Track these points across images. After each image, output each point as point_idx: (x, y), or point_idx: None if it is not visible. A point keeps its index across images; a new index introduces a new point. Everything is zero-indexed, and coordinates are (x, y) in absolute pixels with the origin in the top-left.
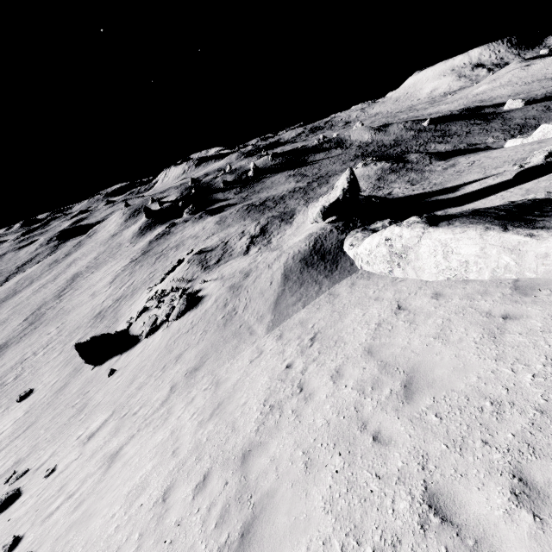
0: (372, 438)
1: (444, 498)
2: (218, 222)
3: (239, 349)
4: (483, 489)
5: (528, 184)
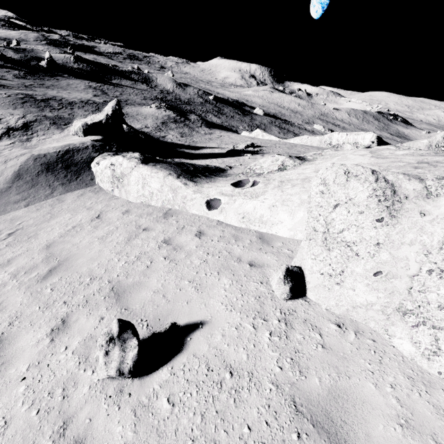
0: None
1: (6, 341)
2: None
3: None
4: (37, 331)
5: (227, 158)
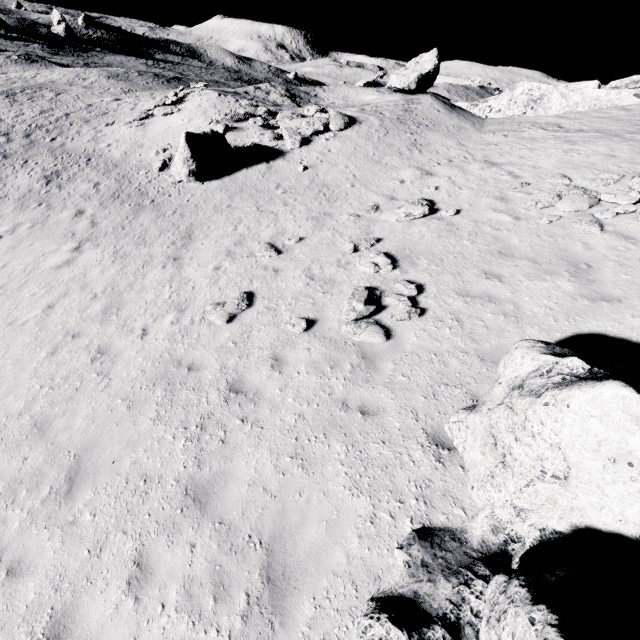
0: None
1: None
2: (115, 78)
3: (474, 138)
4: None
5: None
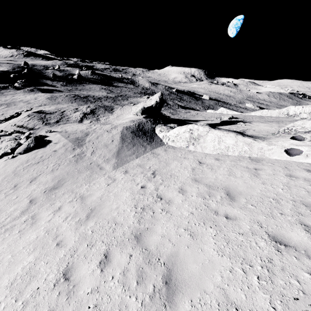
0: (225, 218)
1: (279, 237)
2: (49, 98)
3: (93, 177)
4: (293, 231)
5: (227, 126)
